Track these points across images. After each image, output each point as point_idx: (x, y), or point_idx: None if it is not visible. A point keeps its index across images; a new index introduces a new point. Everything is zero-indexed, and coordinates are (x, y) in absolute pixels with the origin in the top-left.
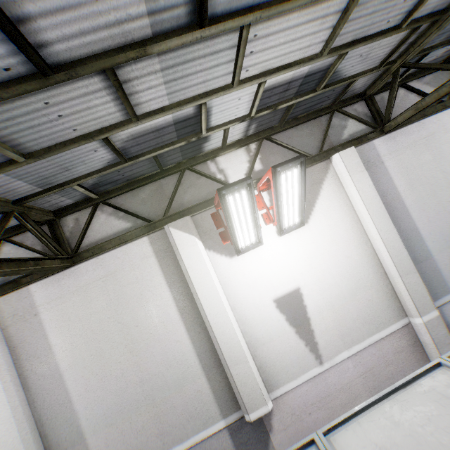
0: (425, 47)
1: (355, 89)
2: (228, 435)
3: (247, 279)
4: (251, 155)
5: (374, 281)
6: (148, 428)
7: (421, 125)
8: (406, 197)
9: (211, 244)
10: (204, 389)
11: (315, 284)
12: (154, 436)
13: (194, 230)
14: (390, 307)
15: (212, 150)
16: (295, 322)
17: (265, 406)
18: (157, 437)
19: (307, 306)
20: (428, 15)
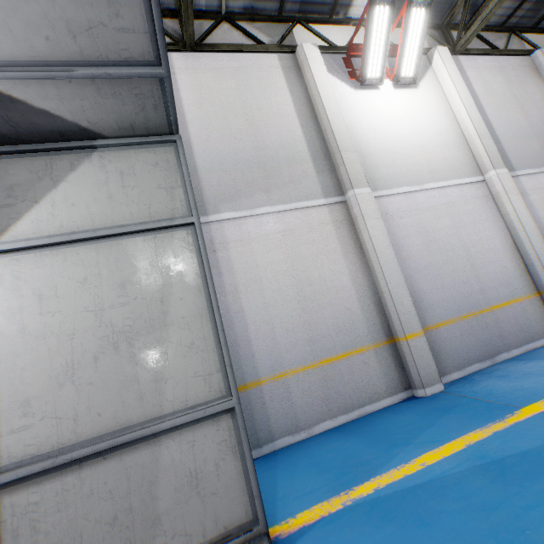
0: None
1: None
2: None
3: None
4: None
5: None
6: None
7: (235, 57)
8: (190, 111)
9: None
10: None
11: None
12: None
13: None
14: None
15: None
16: None
17: None
18: None
19: None
20: None
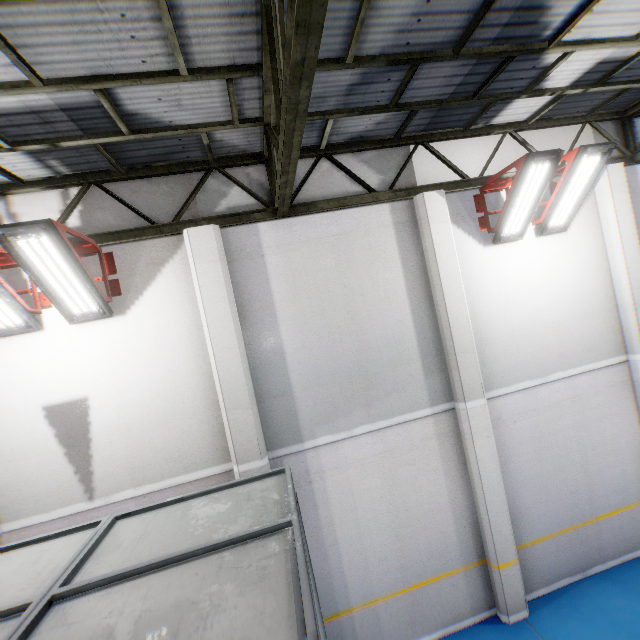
0: (312, 110)
1: (237, 145)
2: None
3: (12, 372)
4: (68, 204)
5: (200, 409)
6: None
7: (336, 217)
8: (282, 309)
9: None
10: None
11: (113, 397)
12: None
13: None
14: (213, 446)
15: (3, 182)
16: (69, 441)
17: None
18: None
19: (93, 423)
20: (232, 67)
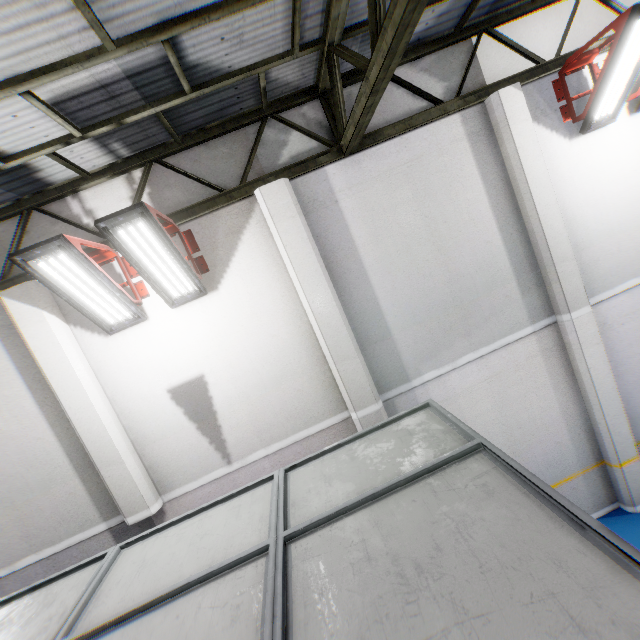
0: None
1: (290, 82)
2: (112, 538)
3: (131, 364)
4: (135, 189)
5: (307, 367)
6: (11, 531)
7: (404, 143)
8: (367, 254)
9: (77, 318)
10: (79, 491)
11: (225, 370)
12: (19, 540)
13: (43, 300)
14: (326, 399)
15: (70, 180)
16: (197, 416)
17: (146, 510)
18: (23, 540)
19: (214, 397)
20: None
